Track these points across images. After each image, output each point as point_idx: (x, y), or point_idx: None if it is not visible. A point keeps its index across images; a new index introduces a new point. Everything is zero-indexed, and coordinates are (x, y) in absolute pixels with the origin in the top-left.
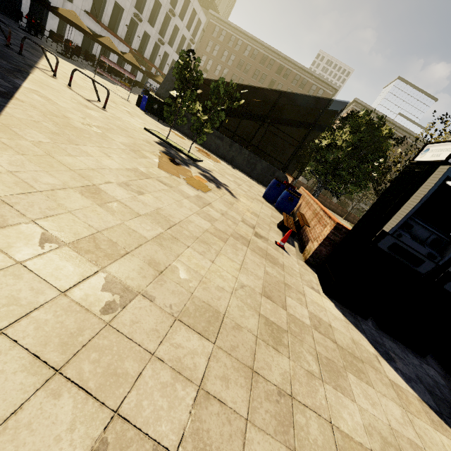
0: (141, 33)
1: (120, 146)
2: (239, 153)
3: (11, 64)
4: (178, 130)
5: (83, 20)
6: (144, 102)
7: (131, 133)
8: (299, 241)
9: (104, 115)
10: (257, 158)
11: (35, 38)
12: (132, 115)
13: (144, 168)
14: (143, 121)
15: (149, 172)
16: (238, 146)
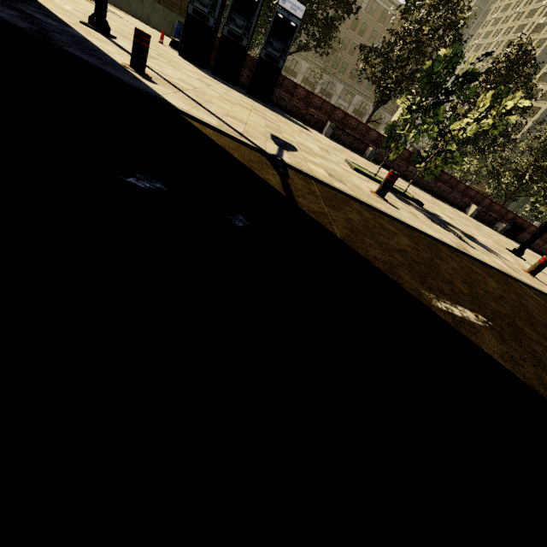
0: None
1: None
2: (154, 10)
3: None
4: None
5: None
6: None
7: None
8: None
9: None
10: (173, 14)
11: None
12: None
13: None
14: None
15: None
16: (150, 2)
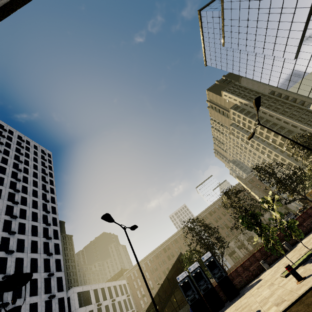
0: None
1: None
2: None
3: None
4: None
5: None
6: None
7: None
8: None
9: None
10: (186, 306)
11: None
12: None
13: None
14: None
15: None
16: None
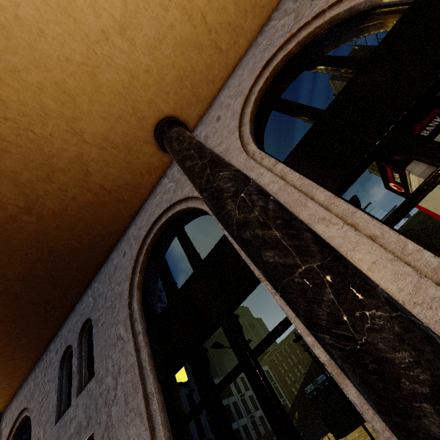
0: (259, 421)
1: None
2: None
3: None
4: None
5: None
6: None
7: None
8: None
9: None
10: None
11: None
12: None
13: None
14: None
15: None
16: None
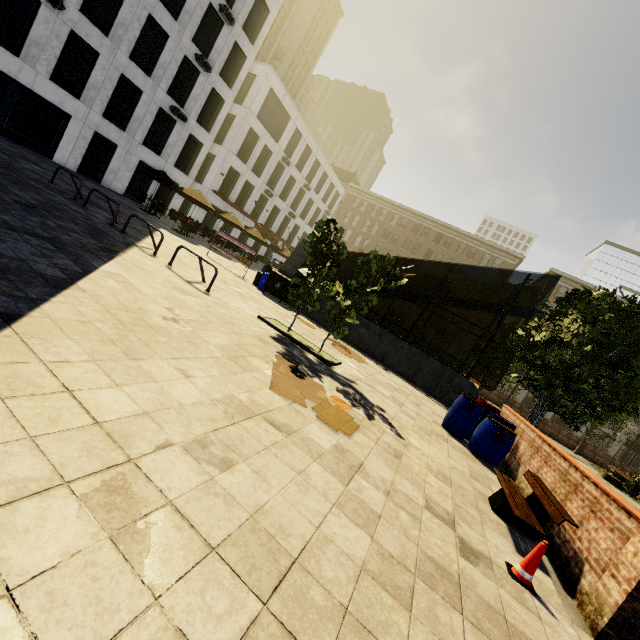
0: (271, 208)
1: (214, 351)
2: (394, 346)
3: (102, 243)
4: (305, 314)
5: (209, 199)
6: (263, 280)
7: (237, 326)
8: (549, 549)
9: (204, 302)
10: (423, 354)
11: (153, 217)
12: (245, 297)
13: (244, 394)
14: (258, 305)
15: (253, 401)
16: (392, 337)
